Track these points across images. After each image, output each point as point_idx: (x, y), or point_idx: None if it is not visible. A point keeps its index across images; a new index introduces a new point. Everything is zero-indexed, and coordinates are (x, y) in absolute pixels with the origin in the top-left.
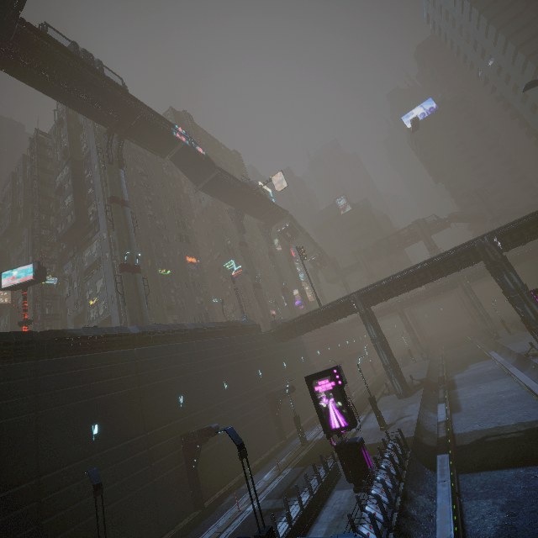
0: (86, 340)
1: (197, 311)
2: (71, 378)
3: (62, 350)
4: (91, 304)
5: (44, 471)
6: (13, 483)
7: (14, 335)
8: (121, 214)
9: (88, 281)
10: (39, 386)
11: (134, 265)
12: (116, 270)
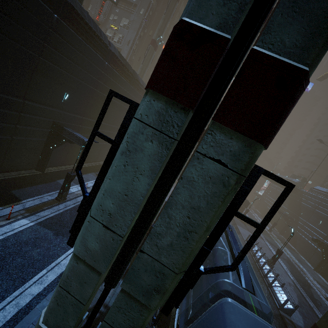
0: (139, 84)
1: (147, 78)
2: (132, 99)
3: (134, 84)
4: (112, 26)
5: (113, 124)
6: (109, 122)
7: (130, 67)
8: (173, 6)
9: (118, 9)
10: (126, 95)
11: (157, 45)
12: (141, 28)
